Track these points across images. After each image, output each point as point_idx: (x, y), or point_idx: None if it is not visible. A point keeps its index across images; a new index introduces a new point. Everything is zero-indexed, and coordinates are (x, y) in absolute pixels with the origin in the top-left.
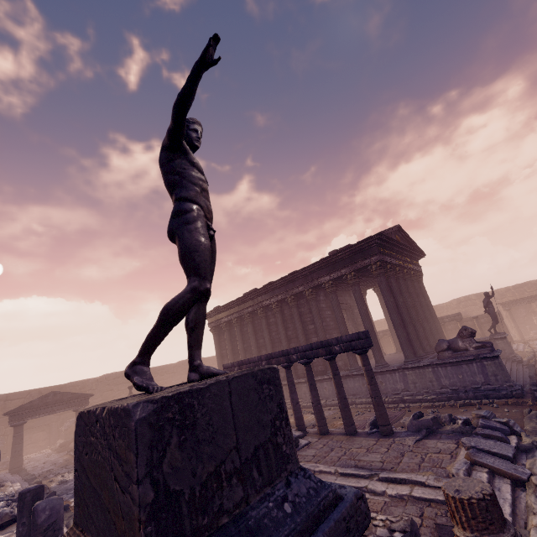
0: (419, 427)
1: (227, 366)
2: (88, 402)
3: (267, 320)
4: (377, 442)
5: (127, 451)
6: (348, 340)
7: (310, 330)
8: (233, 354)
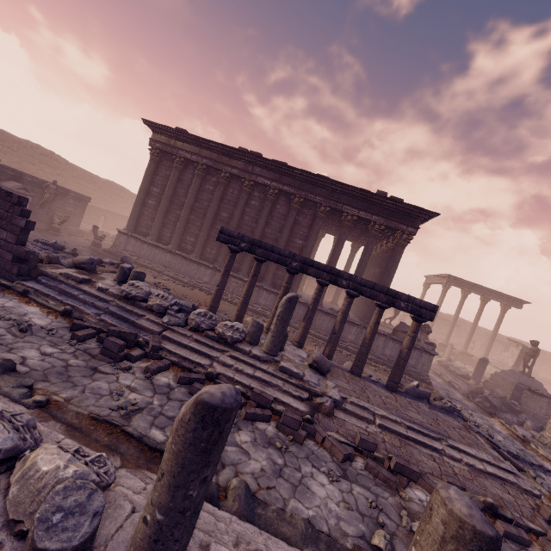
0: (420, 395)
1: (230, 233)
2: None
3: (248, 199)
4: (396, 397)
5: None
6: (421, 305)
7: (296, 243)
8: (170, 202)
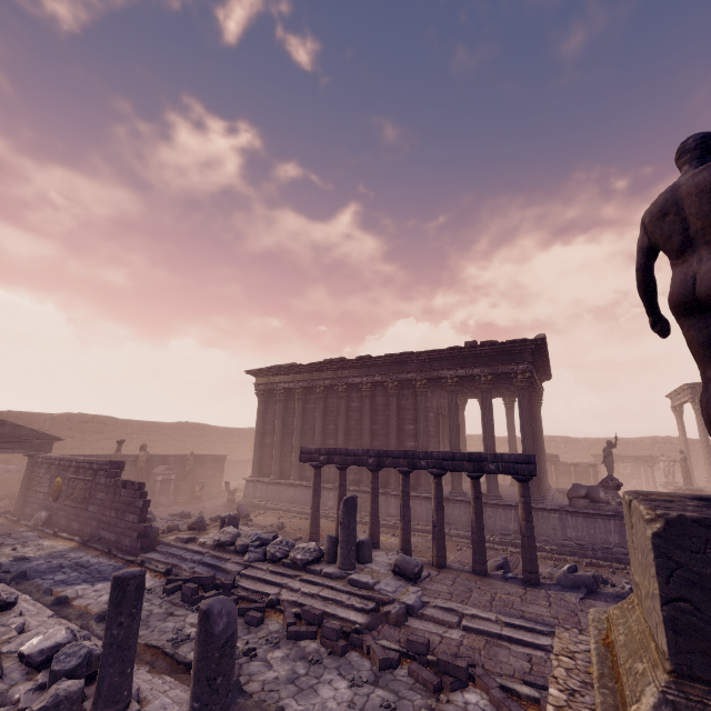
0: (575, 583)
1: (308, 450)
2: (52, 448)
3: (347, 403)
4: (528, 591)
5: None
6: (512, 460)
7: (408, 430)
8: (283, 434)
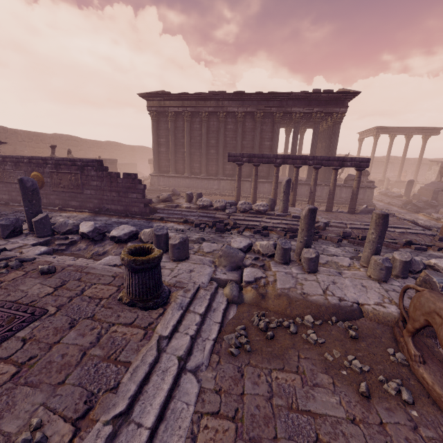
0: (368, 211)
1: (234, 155)
2: None
3: (225, 126)
4: (355, 215)
5: None
6: (360, 161)
7: (265, 145)
8: (175, 145)
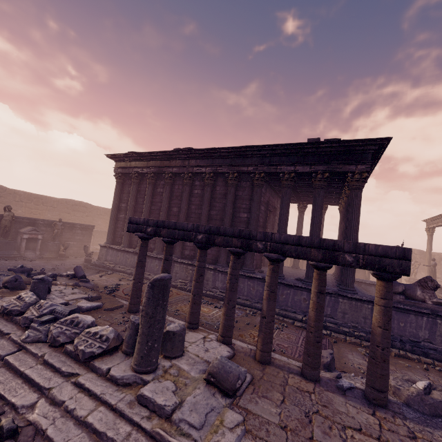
0: (436, 410)
1: (137, 221)
2: None
3: (191, 190)
4: (382, 423)
5: None
6: (379, 253)
7: (241, 218)
8: (134, 211)
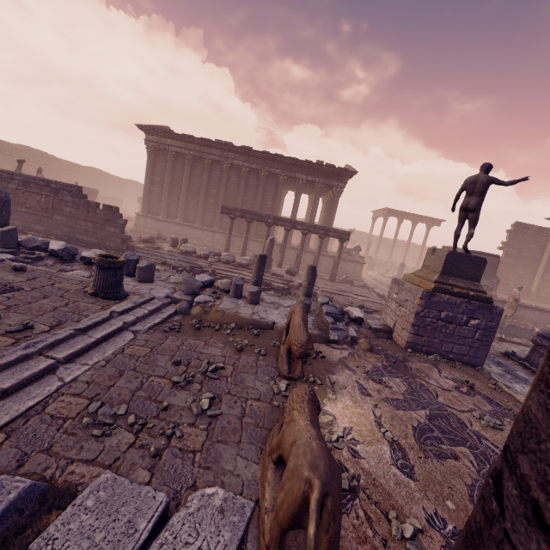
0: (347, 282)
1: (228, 207)
2: None
3: (228, 177)
4: (333, 283)
5: (482, 265)
6: (342, 233)
7: (267, 205)
8: (170, 187)
